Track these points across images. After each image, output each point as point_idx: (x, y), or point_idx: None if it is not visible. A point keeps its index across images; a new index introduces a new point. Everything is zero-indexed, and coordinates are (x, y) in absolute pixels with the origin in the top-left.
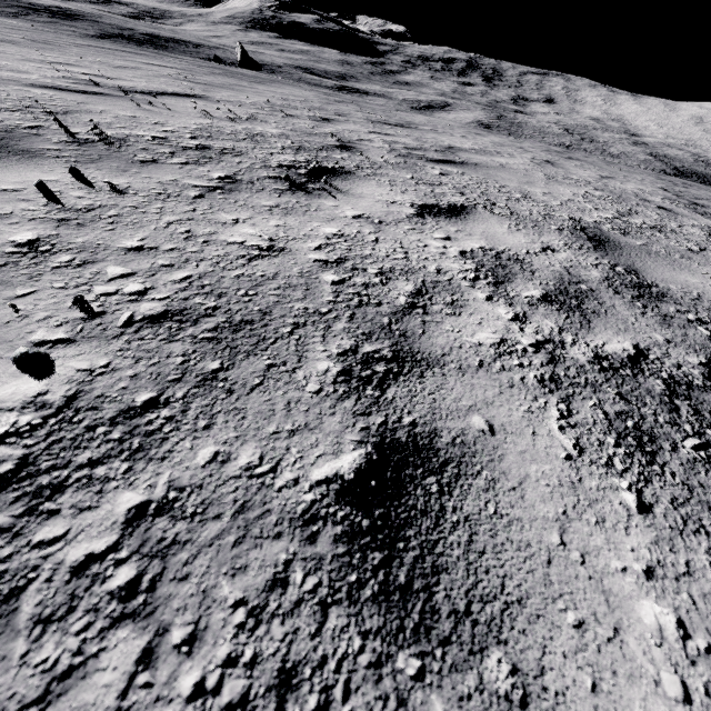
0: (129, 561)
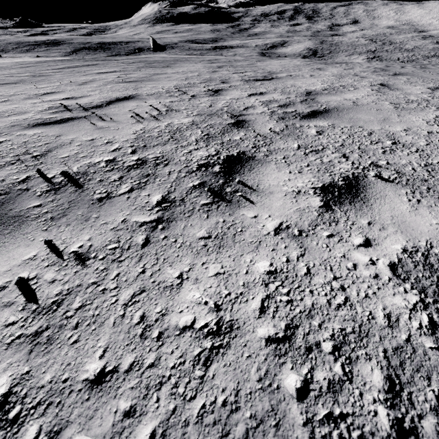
0: None
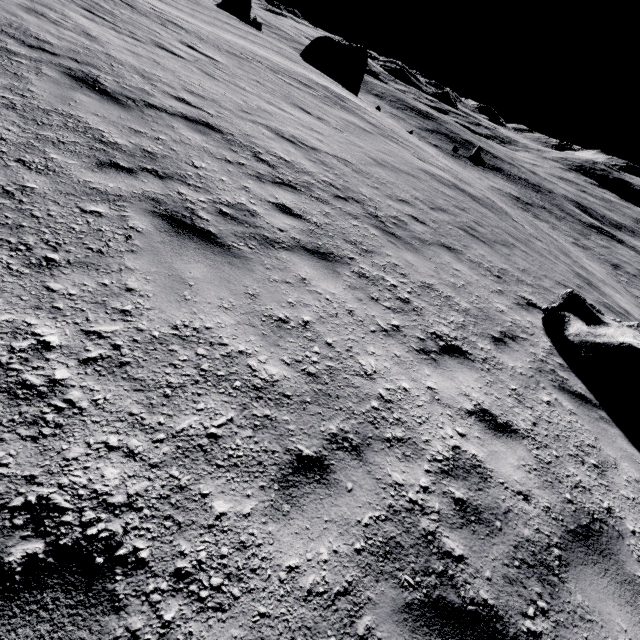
0: None
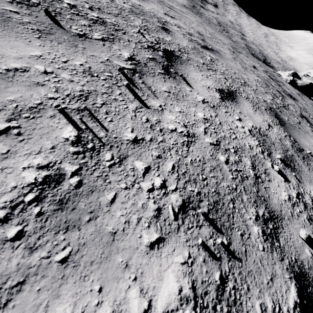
0: (145, 20)
